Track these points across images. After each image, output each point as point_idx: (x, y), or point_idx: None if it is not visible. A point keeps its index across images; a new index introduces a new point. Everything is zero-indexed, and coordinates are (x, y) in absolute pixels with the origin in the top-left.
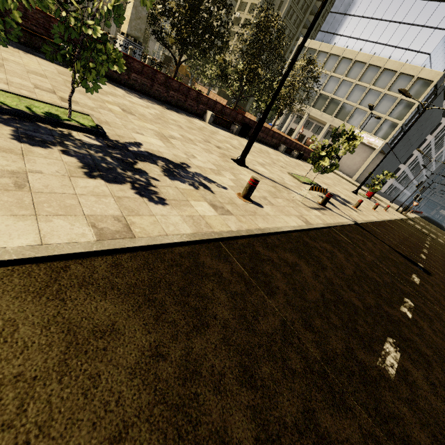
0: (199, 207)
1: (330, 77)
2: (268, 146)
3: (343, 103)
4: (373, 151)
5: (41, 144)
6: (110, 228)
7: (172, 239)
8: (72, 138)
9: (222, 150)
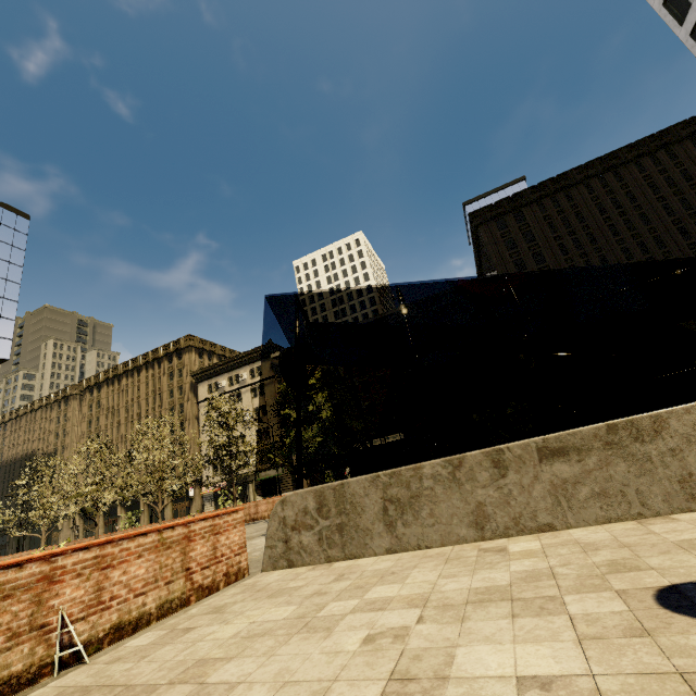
0: None
1: None
2: None
3: None
4: None
5: None
6: None
7: None
8: None
9: None
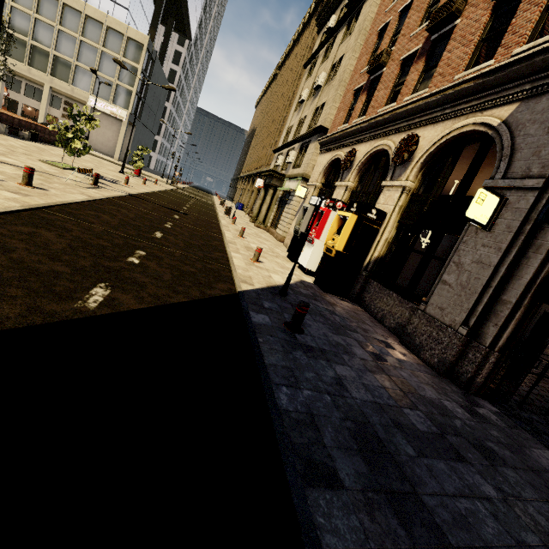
0: (5, 194)
1: (12, 8)
2: None
3: (55, 55)
4: (122, 124)
5: None
6: None
7: (15, 208)
8: None
9: None
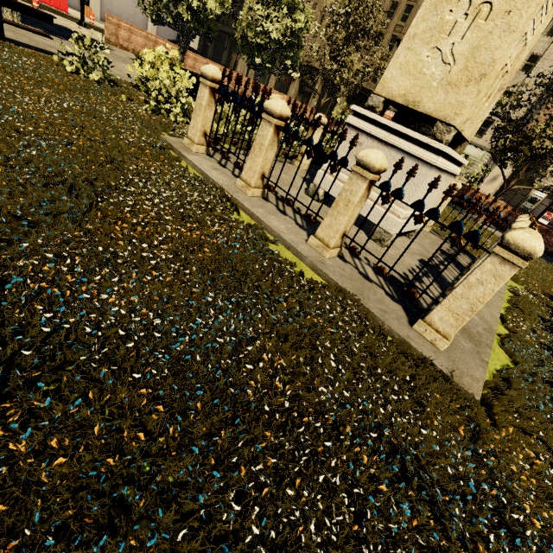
0: None
1: None
2: None
3: None
4: None
5: None
6: None
7: None
8: None
9: None
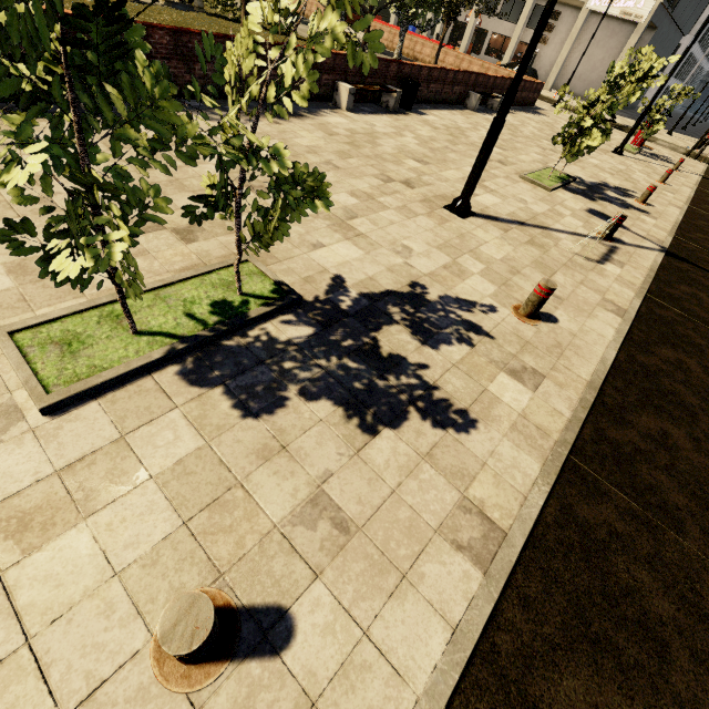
0: (506, 393)
1: None
2: (447, 106)
3: None
4: (633, 32)
5: (274, 401)
6: (474, 536)
7: (536, 502)
8: (279, 344)
9: (417, 188)
